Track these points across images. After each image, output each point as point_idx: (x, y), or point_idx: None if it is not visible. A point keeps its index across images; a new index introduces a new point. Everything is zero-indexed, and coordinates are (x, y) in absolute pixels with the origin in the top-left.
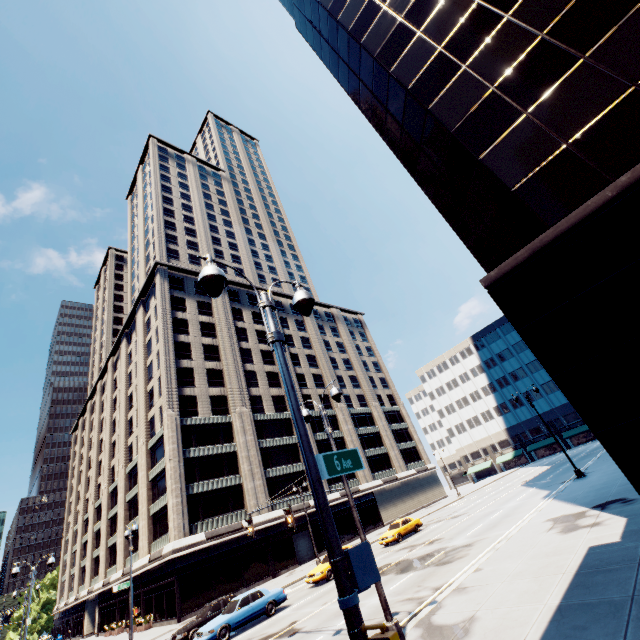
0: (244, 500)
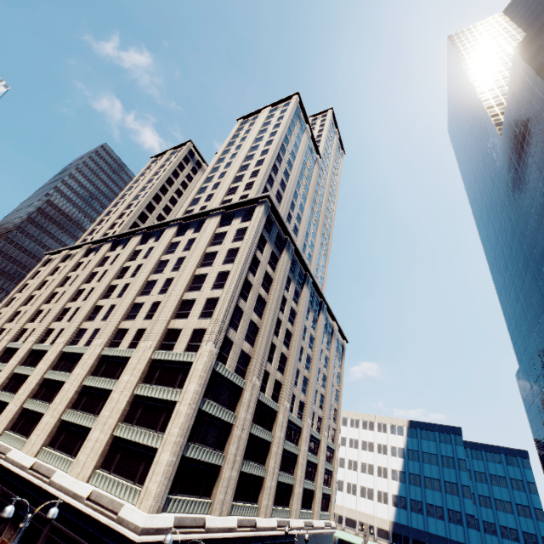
0: (214, 487)
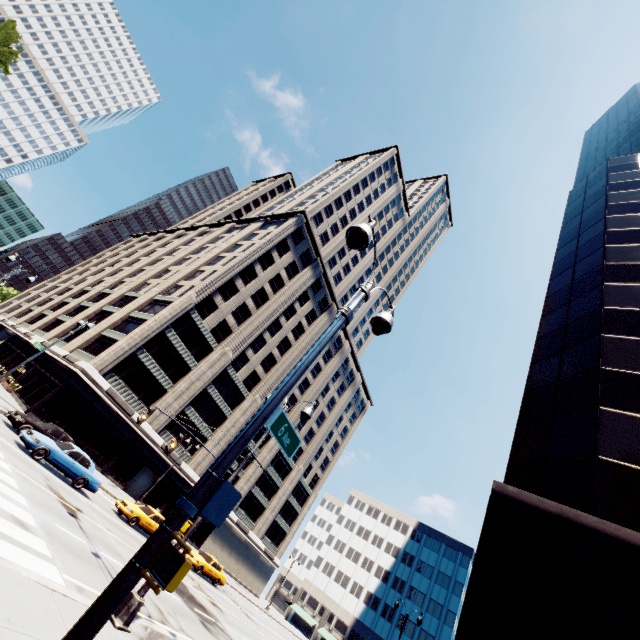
0: (155, 403)
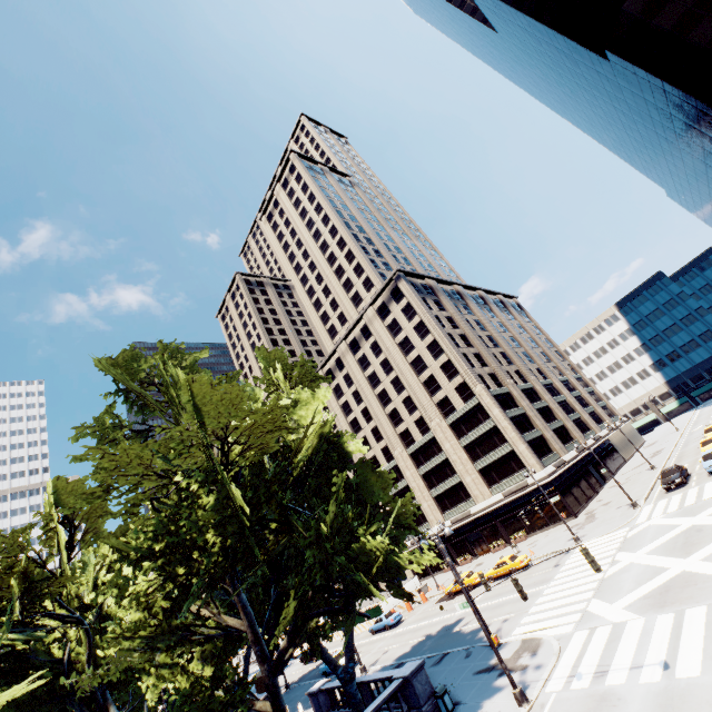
0: (549, 446)
